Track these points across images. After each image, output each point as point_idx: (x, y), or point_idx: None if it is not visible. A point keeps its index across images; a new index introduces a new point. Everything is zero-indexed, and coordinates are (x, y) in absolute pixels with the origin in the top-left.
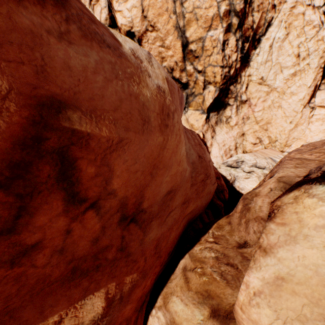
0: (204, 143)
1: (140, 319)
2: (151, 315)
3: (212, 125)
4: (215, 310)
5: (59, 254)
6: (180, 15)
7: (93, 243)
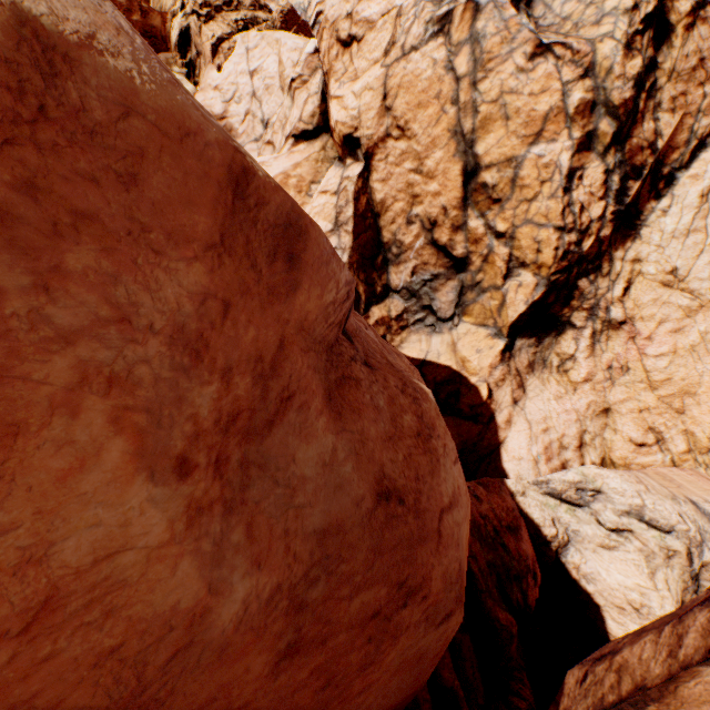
0: (489, 413)
1: None
2: None
3: (517, 370)
4: None
5: None
6: (466, 108)
7: None
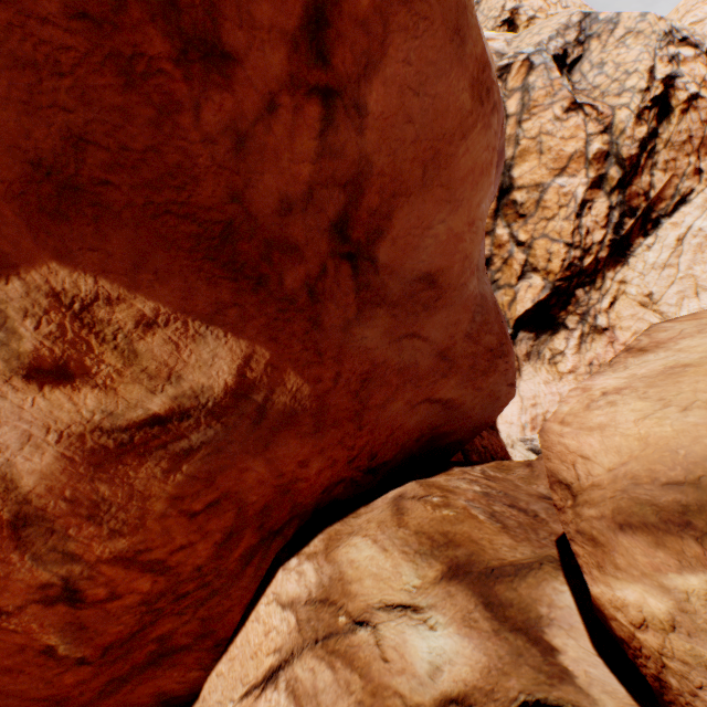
0: None
1: (254, 574)
2: (283, 567)
3: (517, 356)
4: (460, 565)
5: (233, 148)
6: (510, 140)
7: (280, 209)
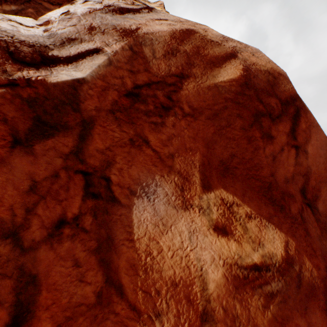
0: None
1: None
2: None
3: None
4: None
5: (271, 159)
6: None
7: (284, 180)
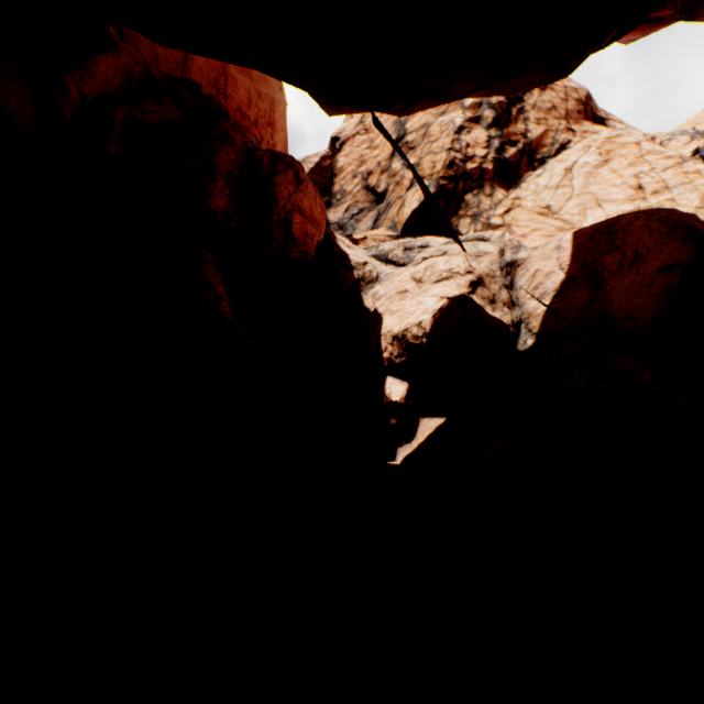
0: (355, 242)
1: None
2: None
3: None
4: None
5: None
6: None
7: None
